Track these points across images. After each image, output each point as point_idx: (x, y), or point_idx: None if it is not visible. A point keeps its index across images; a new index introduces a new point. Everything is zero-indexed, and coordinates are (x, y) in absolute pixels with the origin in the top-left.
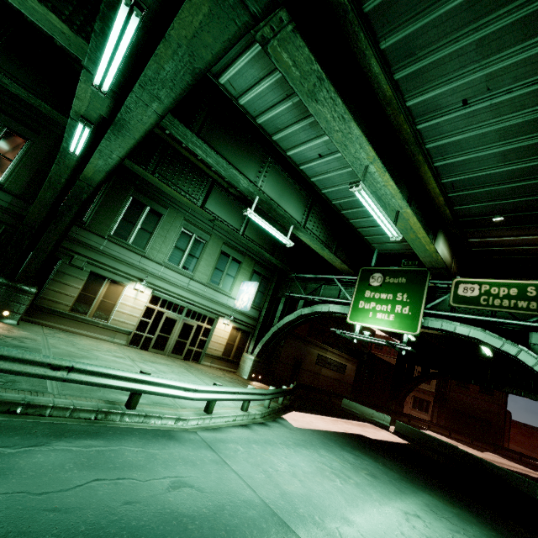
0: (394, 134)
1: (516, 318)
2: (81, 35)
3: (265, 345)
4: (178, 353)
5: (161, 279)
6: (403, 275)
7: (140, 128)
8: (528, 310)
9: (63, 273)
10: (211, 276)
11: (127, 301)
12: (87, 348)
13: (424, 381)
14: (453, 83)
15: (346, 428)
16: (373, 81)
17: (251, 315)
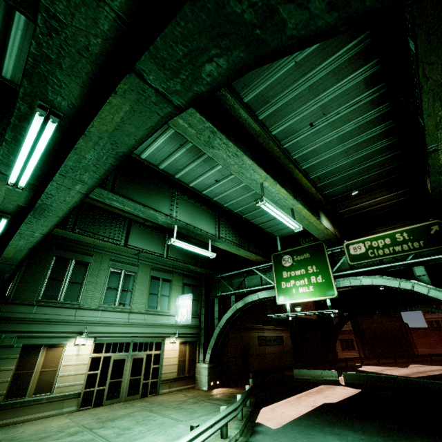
0: (269, 155)
1: (398, 260)
2: None
3: (213, 349)
4: (134, 393)
5: (101, 324)
6: (305, 251)
7: (64, 207)
8: (404, 252)
9: None
10: (147, 302)
11: (69, 361)
12: (34, 440)
13: (343, 324)
14: (300, 115)
15: (311, 402)
16: (244, 124)
17: (193, 325)
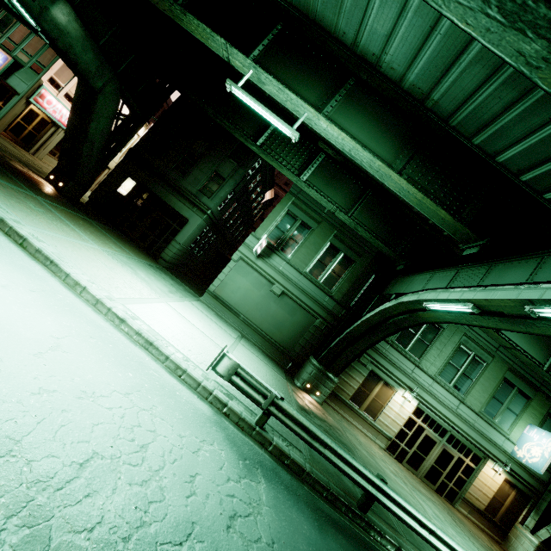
0: None
1: None
2: (454, 217)
3: None
4: (431, 480)
5: (429, 393)
6: None
7: (549, 332)
8: None
9: (352, 366)
10: (485, 404)
11: (393, 406)
12: (369, 450)
13: None
14: None
15: None
16: None
17: (536, 474)
